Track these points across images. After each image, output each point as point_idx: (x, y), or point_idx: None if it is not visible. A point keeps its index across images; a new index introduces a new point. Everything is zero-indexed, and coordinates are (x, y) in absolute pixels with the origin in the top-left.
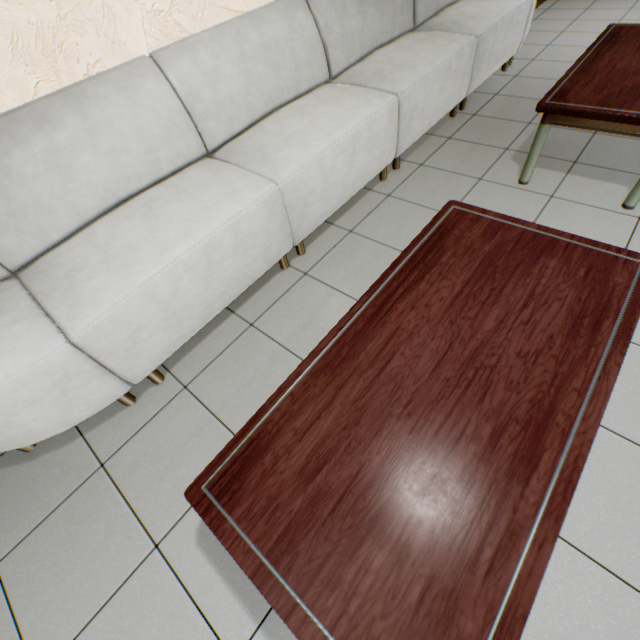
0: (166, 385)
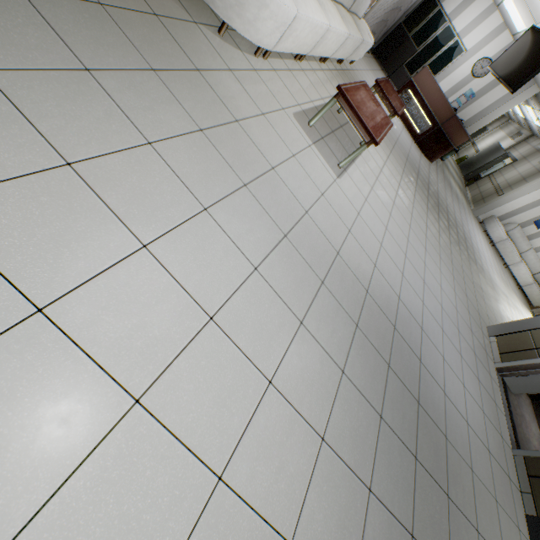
0: (267, 63)
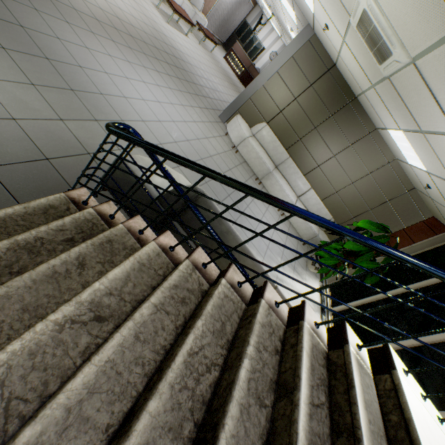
0: None
